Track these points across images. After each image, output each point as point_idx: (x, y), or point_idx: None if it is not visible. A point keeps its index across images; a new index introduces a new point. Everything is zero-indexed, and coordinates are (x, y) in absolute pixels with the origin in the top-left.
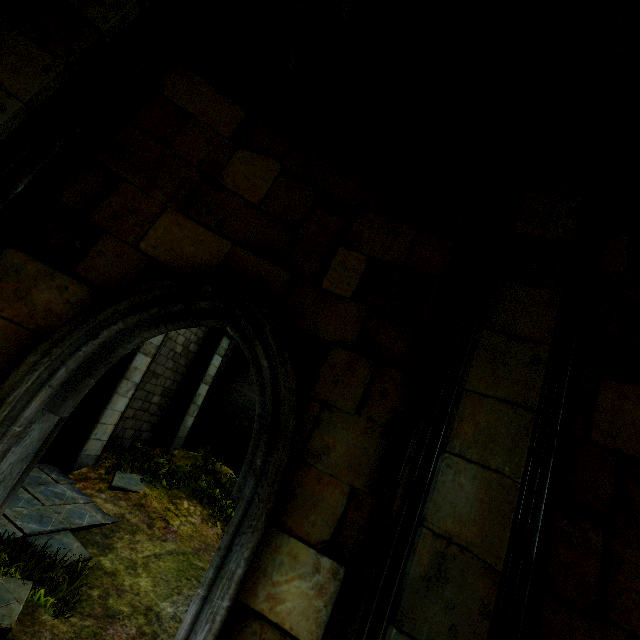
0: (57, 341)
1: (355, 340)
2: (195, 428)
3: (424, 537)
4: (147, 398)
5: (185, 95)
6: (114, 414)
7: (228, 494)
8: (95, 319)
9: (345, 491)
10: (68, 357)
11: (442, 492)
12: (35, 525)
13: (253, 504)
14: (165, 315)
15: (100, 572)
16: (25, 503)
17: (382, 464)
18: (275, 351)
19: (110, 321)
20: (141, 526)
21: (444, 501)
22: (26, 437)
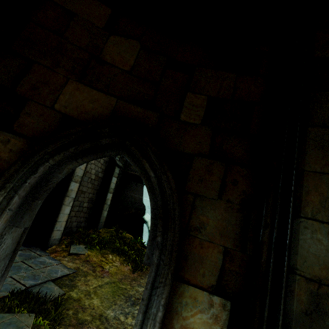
0: (8, 178)
1: (209, 151)
2: (108, 216)
3: (298, 282)
4: (80, 205)
5: (68, 0)
6: (64, 216)
7: (131, 248)
8: (32, 160)
9: (220, 250)
10: (18, 188)
11: (305, 247)
12: (31, 281)
13: (160, 267)
14: (80, 152)
15: (71, 300)
16: (24, 270)
17: (242, 229)
18: (157, 165)
19: (43, 160)
20: (89, 272)
21: (308, 253)
22: (1, 245)
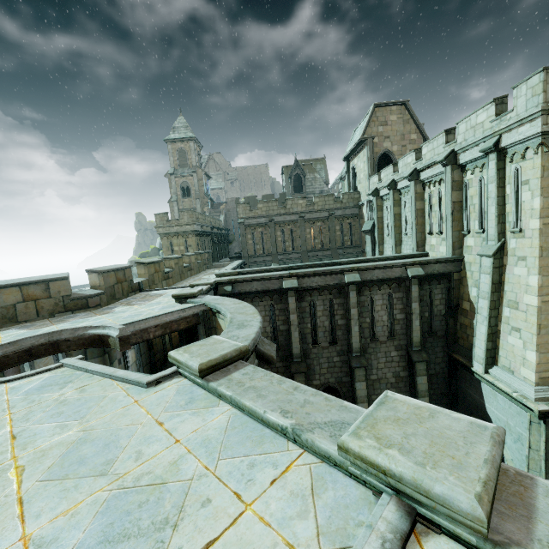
0: None
1: None
2: None
3: None
4: None
5: None
6: None
7: None
8: None
9: None
10: None
11: None
12: None
13: None
14: None
15: None
16: None
17: None
18: None
19: None
20: None
21: None
22: None
